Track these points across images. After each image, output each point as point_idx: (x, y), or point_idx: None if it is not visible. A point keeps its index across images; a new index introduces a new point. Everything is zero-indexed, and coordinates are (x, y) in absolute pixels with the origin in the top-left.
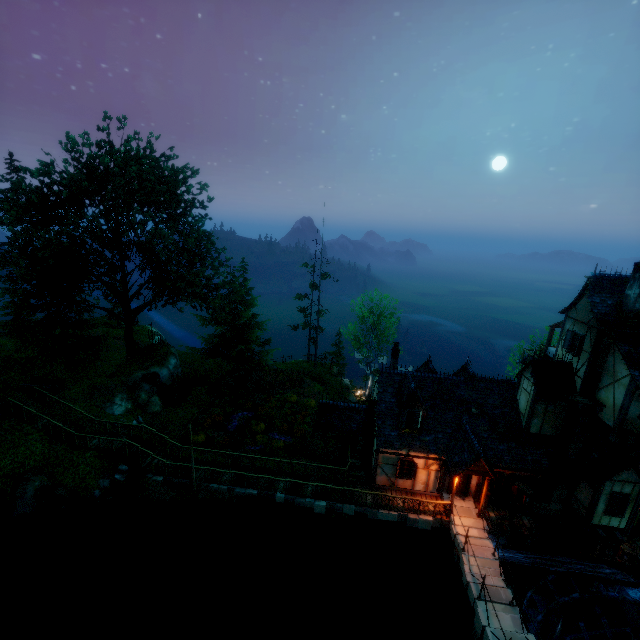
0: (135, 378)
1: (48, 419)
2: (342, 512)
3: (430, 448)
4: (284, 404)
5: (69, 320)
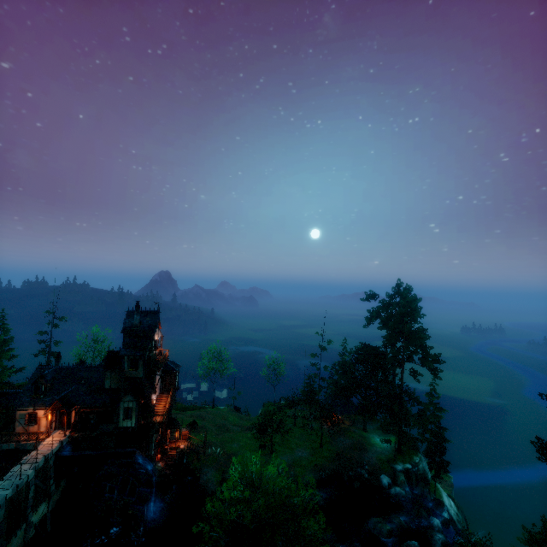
0: None
1: None
2: None
3: (46, 404)
4: None
5: None
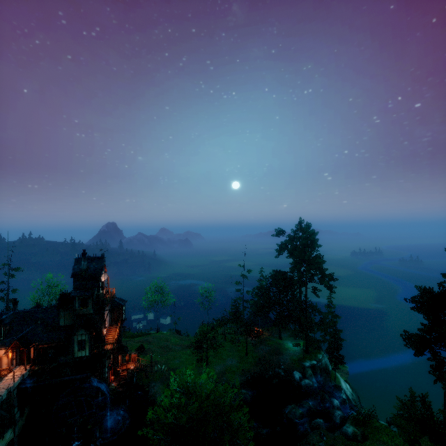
0: None
1: None
2: None
3: (6, 344)
4: None
5: None
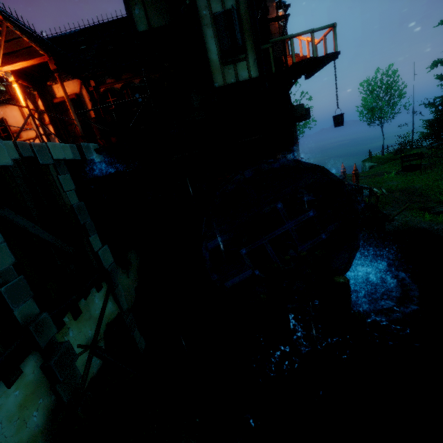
0: None
1: None
2: None
3: None
4: None
5: None
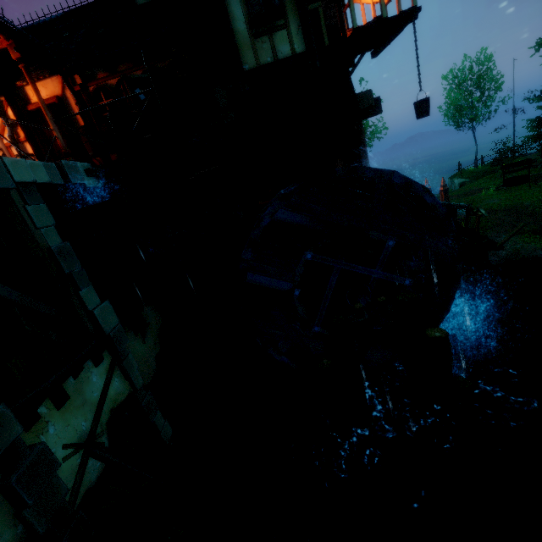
0: None
1: None
2: None
3: None
4: None
5: None
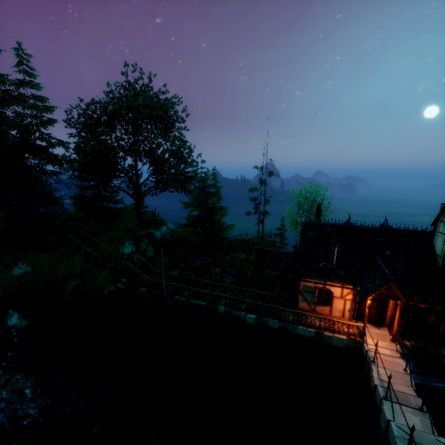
0: (139, 234)
1: (85, 247)
2: (268, 325)
3: (345, 279)
4: (235, 260)
5: (104, 196)
